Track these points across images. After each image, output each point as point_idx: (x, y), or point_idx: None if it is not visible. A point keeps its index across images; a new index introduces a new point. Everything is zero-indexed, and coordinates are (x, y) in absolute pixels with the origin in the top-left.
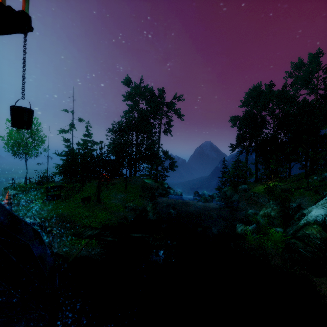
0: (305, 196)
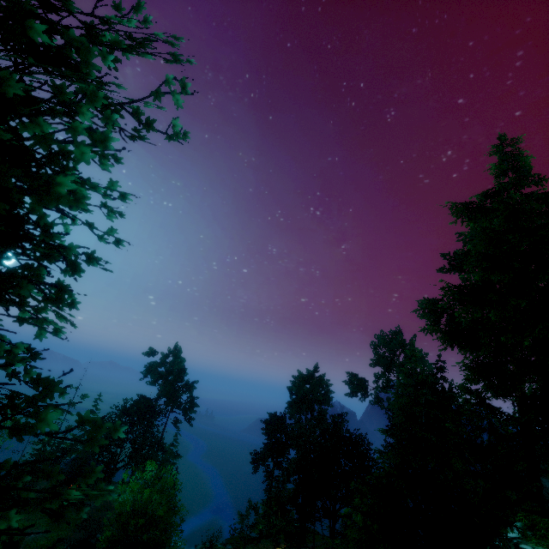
0: None
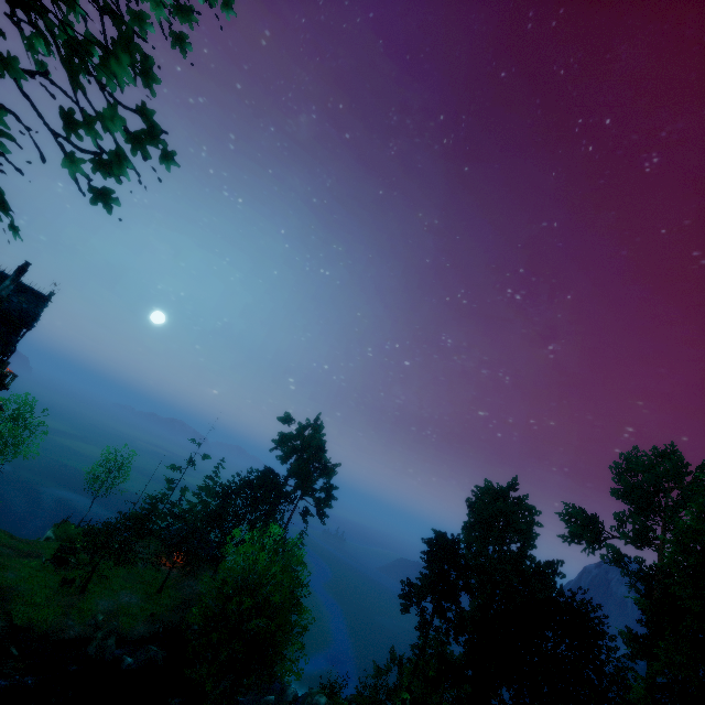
0: None
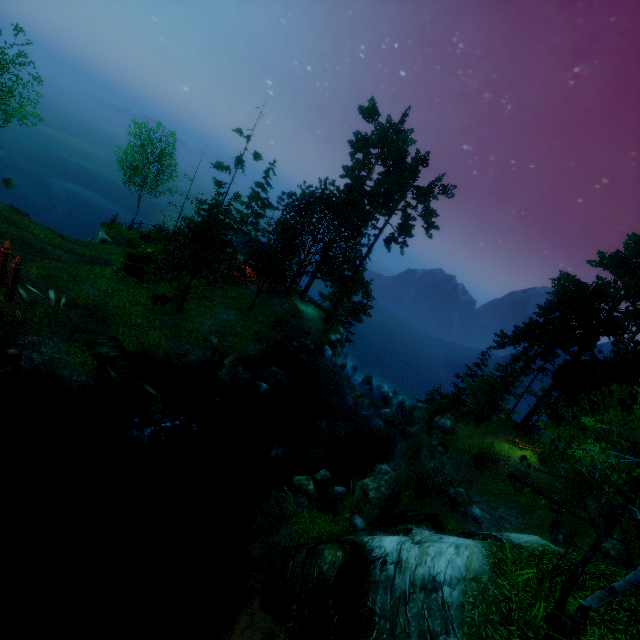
0: (526, 515)
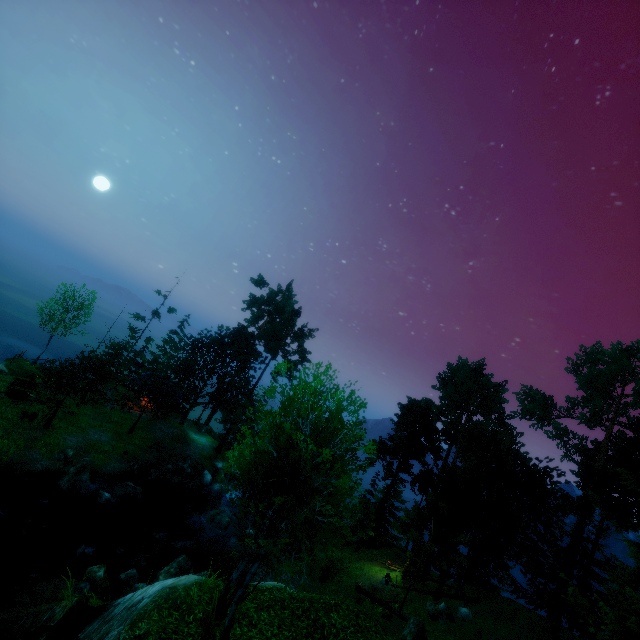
0: None
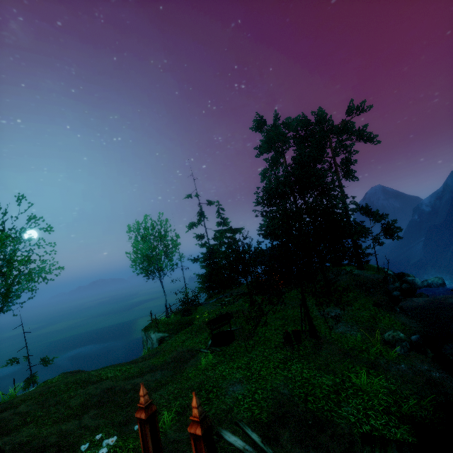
0: None
